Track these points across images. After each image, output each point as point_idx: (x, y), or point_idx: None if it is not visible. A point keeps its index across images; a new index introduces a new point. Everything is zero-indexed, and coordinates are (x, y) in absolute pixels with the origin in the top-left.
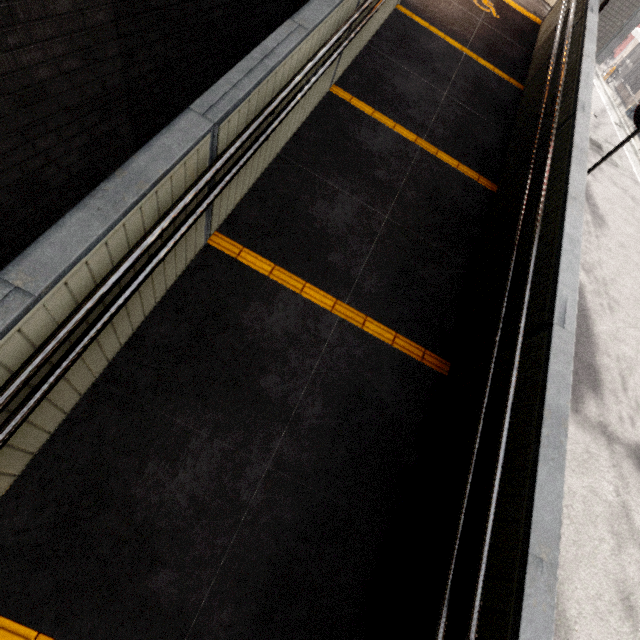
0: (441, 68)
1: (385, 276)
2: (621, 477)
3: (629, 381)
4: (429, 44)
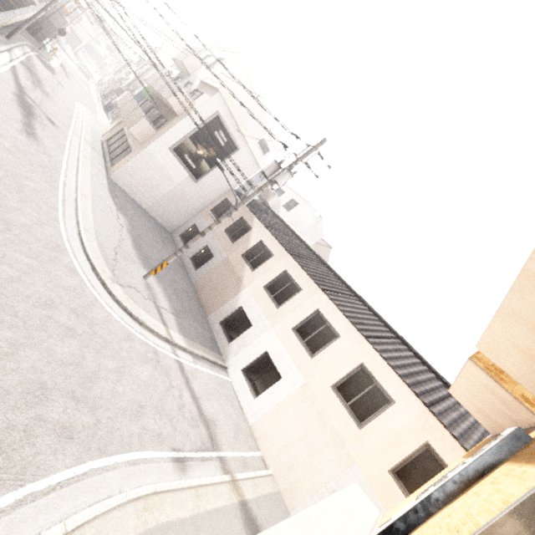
0: None
1: None
2: (54, 79)
3: (63, 83)
4: None
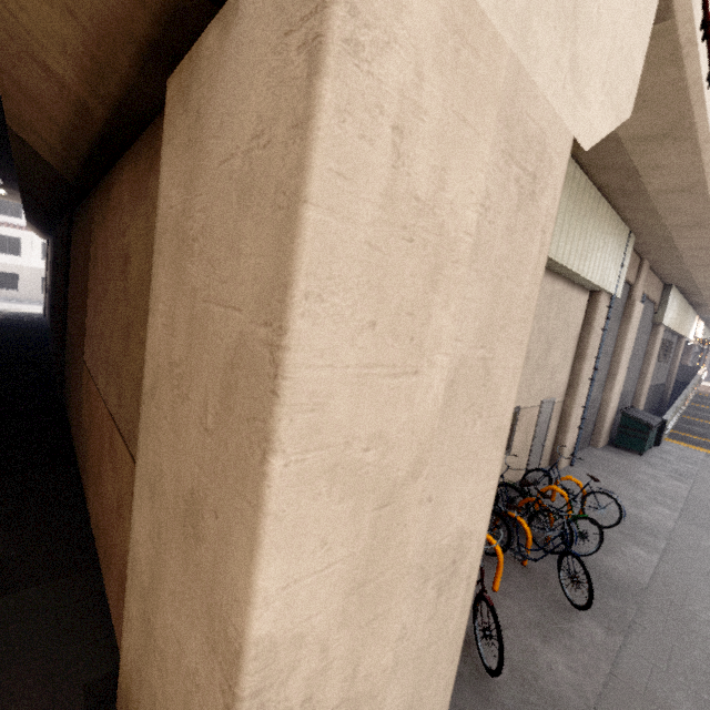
0: None
1: None
2: None
3: None
4: None
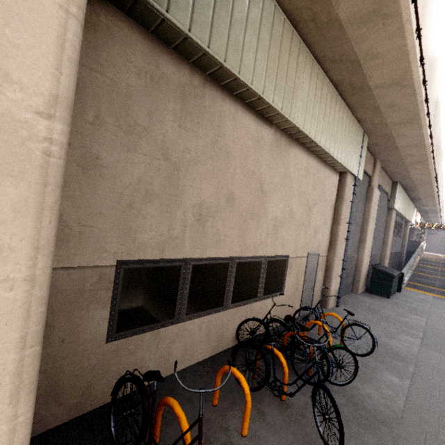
0: (436, 263)
1: (443, 276)
2: None
3: None
4: (431, 261)
